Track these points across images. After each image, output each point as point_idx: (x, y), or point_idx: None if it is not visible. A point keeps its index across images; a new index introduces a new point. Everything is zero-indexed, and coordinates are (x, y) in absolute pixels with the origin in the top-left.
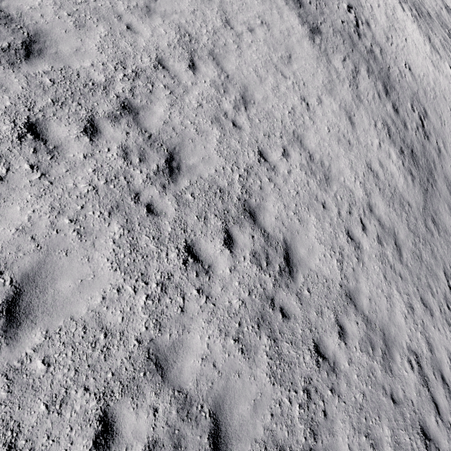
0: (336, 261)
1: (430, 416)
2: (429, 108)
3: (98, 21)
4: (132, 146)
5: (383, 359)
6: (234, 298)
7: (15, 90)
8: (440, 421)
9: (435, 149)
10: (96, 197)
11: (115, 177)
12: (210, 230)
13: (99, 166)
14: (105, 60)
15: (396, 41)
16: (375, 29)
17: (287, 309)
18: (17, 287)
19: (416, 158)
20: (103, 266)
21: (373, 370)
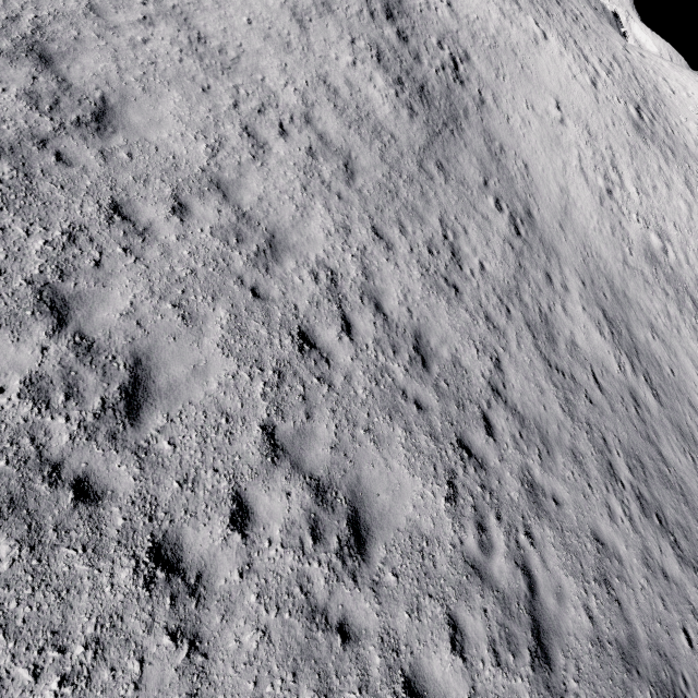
0: (205, 146)
1: (329, 329)
2: (477, 54)
3: None
4: None
5: (257, 256)
6: None
7: None
8: (347, 338)
9: (474, 98)
10: None
11: None
12: None
13: None
14: None
15: None
16: None
17: (73, 158)
18: None
19: (429, 96)
20: None
21: (227, 258)
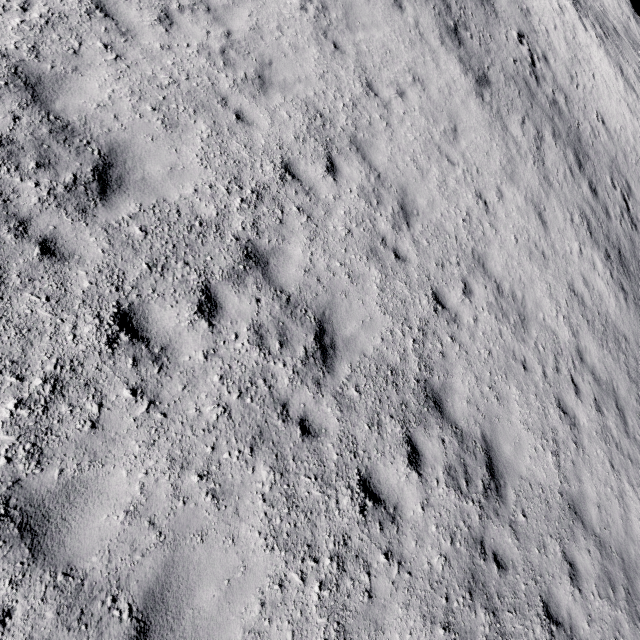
0: (550, 454)
1: None
2: (632, 179)
3: (195, 113)
4: (267, 322)
5: (628, 603)
6: (433, 554)
7: (93, 257)
8: None
9: None
10: (229, 425)
11: (251, 382)
12: (387, 443)
13: (227, 368)
14: (212, 180)
15: (582, 81)
16: (556, 65)
17: (502, 554)
18: (139, 618)
19: (626, 262)
20: (255, 545)
21: (618, 625)
